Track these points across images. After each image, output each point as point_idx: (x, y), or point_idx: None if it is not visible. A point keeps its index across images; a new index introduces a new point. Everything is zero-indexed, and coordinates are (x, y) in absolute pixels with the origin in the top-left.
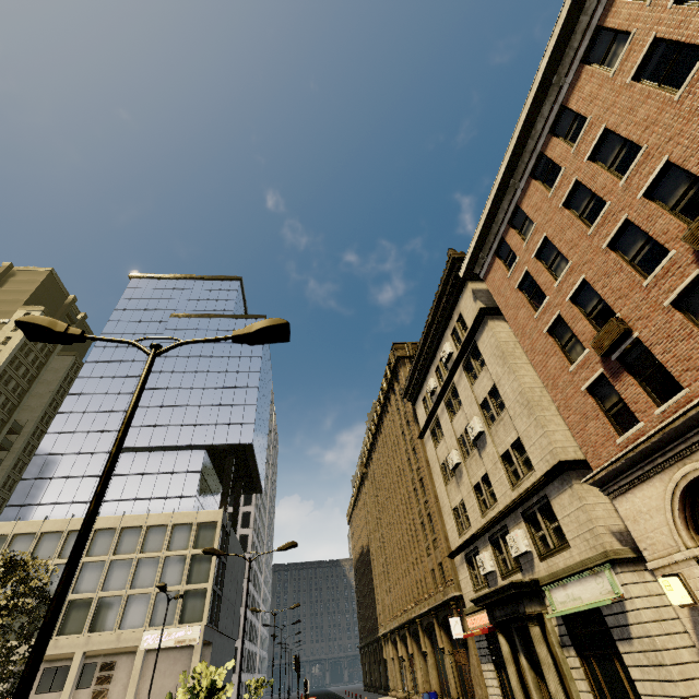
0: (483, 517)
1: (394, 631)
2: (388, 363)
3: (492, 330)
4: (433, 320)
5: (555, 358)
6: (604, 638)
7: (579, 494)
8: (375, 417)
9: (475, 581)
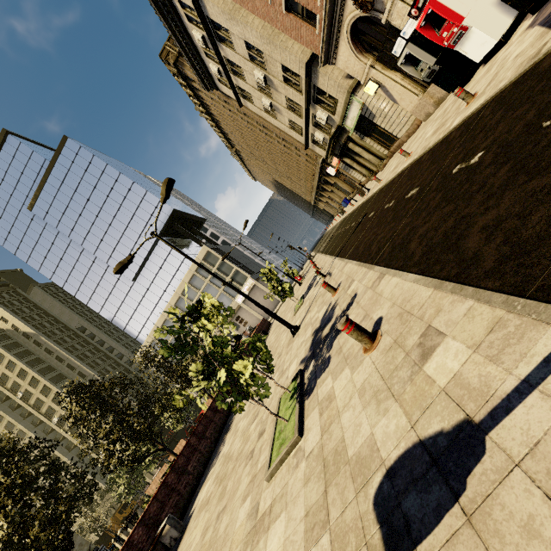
0: (302, 118)
1: (316, 197)
2: (173, 75)
3: (209, 1)
4: (167, 21)
5: (257, 0)
6: (370, 123)
7: (324, 73)
8: (206, 117)
9: (323, 147)
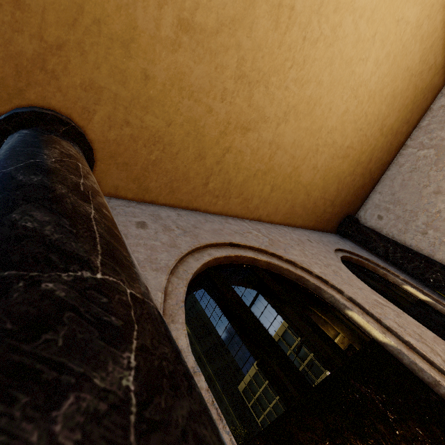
0: None
1: None
2: None
3: None
4: None
5: None
6: None
7: None
8: None
9: None
